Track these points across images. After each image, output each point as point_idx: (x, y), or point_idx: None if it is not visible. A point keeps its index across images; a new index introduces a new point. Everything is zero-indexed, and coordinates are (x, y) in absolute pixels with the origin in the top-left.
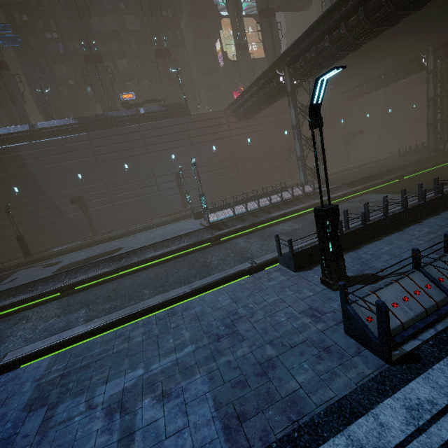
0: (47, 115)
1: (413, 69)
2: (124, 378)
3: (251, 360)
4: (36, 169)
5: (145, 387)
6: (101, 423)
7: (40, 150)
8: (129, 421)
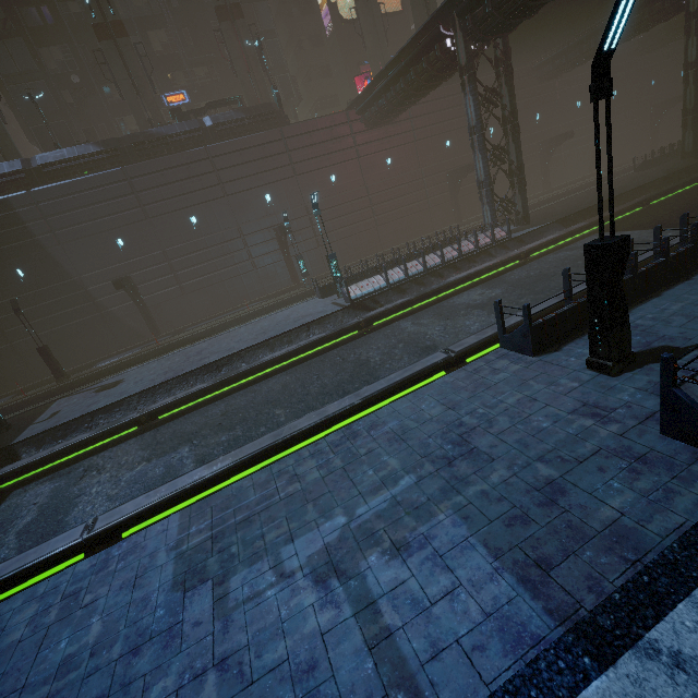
0: (45, 143)
1: (662, 12)
2: (318, 531)
3: (520, 486)
4: (46, 236)
5: (361, 540)
6: (313, 595)
7: (49, 202)
8: (357, 587)
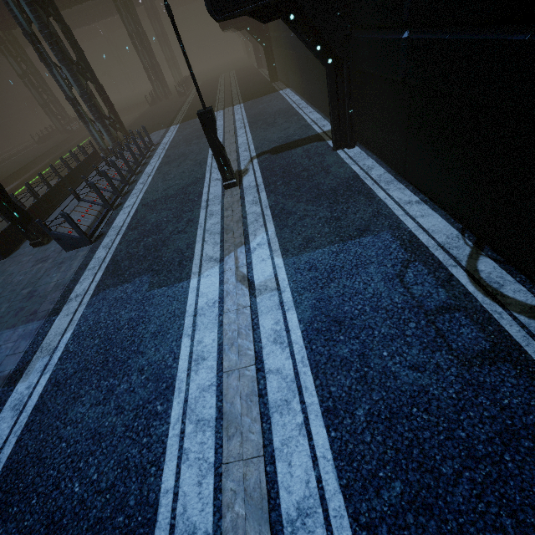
0: None
1: None
2: None
3: (17, 303)
4: None
5: None
6: None
7: None
8: None
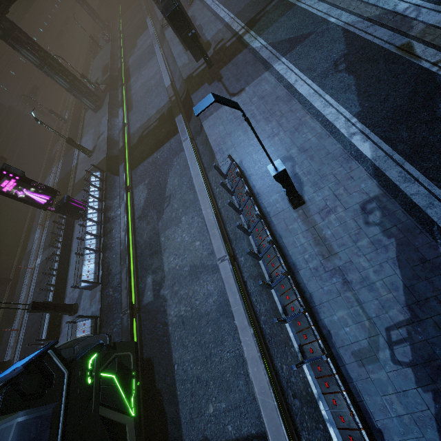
0: None
1: None
2: None
3: None
4: None
5: None
6: None
7: None
8: None
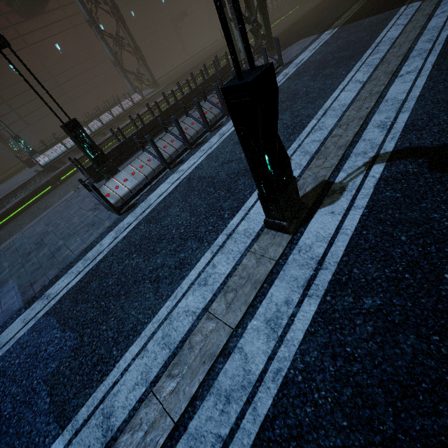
0: None
1: None
2: None
3: (48, 254)
4: None
5: None
6: None
7: None
8: None
